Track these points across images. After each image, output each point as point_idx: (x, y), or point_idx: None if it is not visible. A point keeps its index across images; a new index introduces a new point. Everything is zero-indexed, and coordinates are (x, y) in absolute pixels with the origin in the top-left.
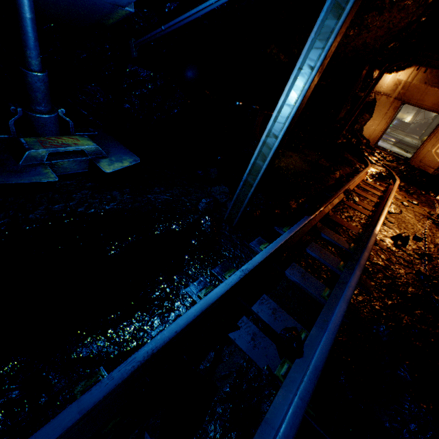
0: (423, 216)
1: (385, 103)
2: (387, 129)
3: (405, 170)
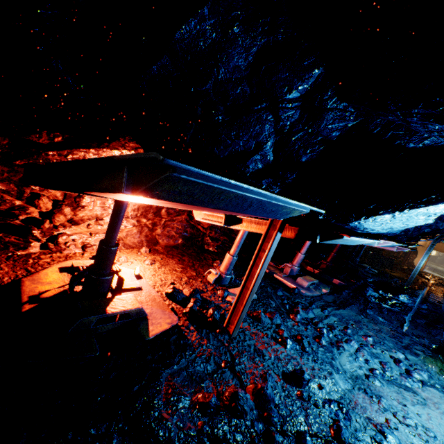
0: None
1: (422, 250)
2: None
3: None
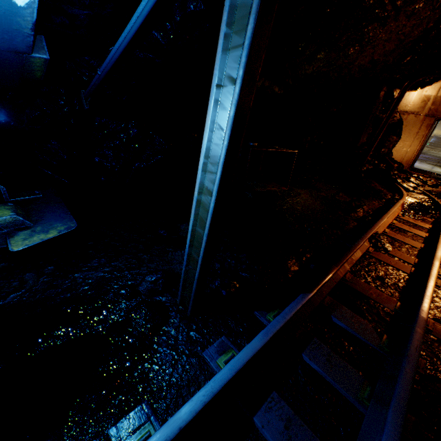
0: None
1: (415, 122)
2: (424, 148)
3: None
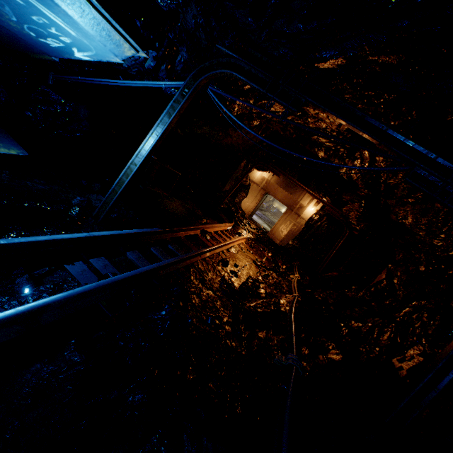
0: (251, 259)
1: (256, 189)
2: (268, 213)
3: (259, 235)
